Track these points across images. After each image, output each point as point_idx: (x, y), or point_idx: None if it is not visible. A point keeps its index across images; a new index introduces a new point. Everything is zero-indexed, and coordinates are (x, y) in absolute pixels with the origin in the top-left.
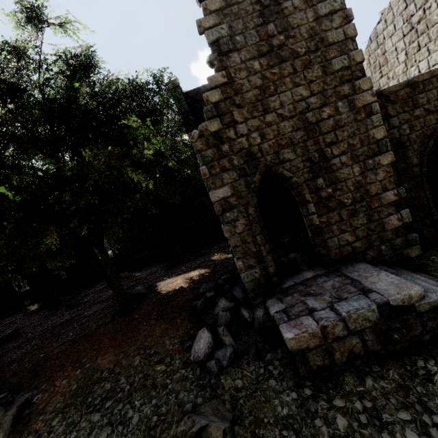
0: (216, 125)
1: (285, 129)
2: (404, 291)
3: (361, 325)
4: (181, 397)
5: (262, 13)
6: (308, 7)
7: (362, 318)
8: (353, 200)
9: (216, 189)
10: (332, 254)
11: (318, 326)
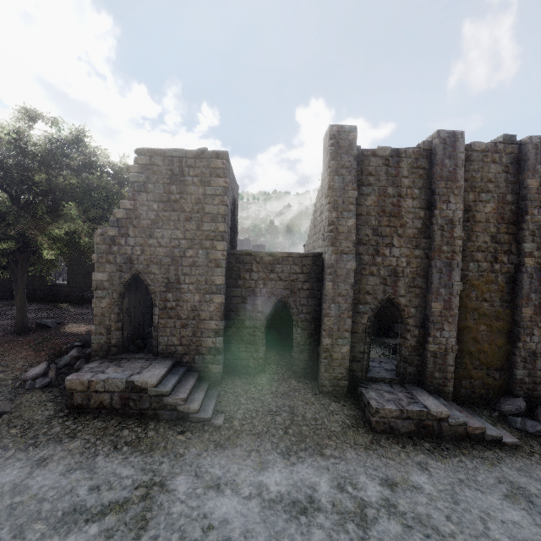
0: (114, 232)
1: (159, 253)
2: (147, 379)
3: (112, 388)
4: None
5: (171, 177)
6: (202, 185)
7: (115, 384)
8: (188, 317)
9: (98, 272)
10: (160, 348)
11: (88, 379)
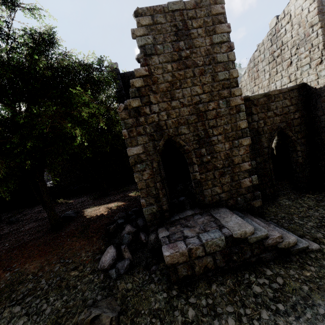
0: (137, 103)
1: (184, 113)
2: (242, 229)
3: (213, 249)
4: (86, 295)
5: (177, 33)
6: (207, 35)
7: (215, 244)
8: (223, 165)
9: (132, 147)
10: (206, 200)
11: (186, 248)
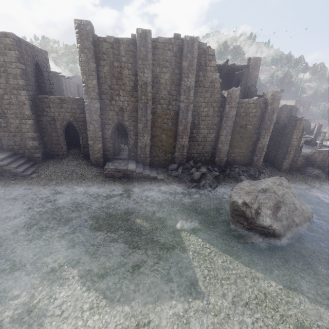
0: None
1: None
2: None
3: None
4: None
5: None
6: (1, 55)
7: None
8: (15, 131)
9: None
10: (5, 147)
11: None
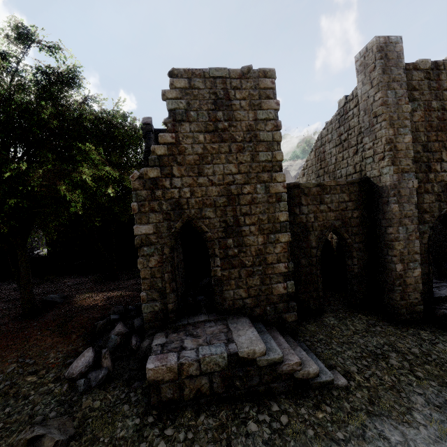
0: (156, 173)
1: (211, 192)
2: (252, 347)
3: (211, 368)
4: (37, 409)
5: (216, 102)
6: (251, 109)
7: (214, 362)
8: (253, 263)
9: (141, 225)
10: (226, 305)
11: (177, 363)
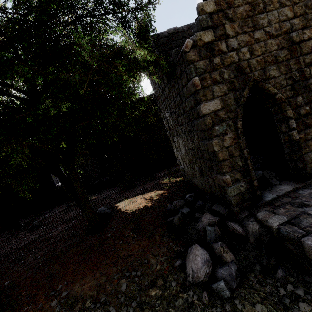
0: (210, 36)
1: (271, 47)
2: None
3: None
4: None
5: None
6: None
7: None
8: None
9: (207, 102)
10: (308, 168)
11: None
